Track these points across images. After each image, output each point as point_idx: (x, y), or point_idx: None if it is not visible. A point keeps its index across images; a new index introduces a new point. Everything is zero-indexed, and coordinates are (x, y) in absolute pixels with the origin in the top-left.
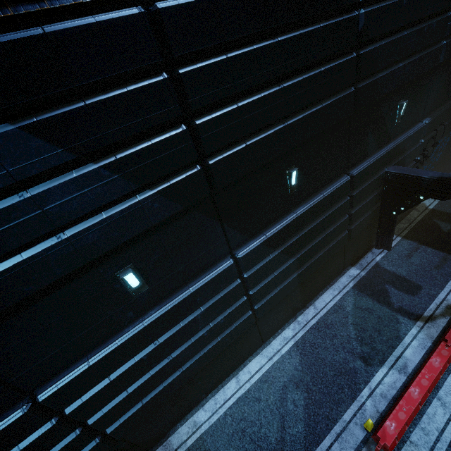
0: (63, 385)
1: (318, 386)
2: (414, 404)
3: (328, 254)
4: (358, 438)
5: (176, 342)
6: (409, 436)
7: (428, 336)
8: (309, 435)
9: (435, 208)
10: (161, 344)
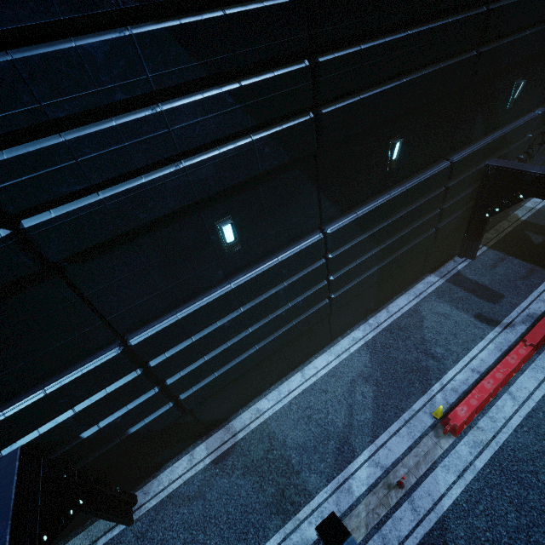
0: (154, 334)
1: (388, 381)
2: (486, 393)
3: (412, 251)
4: (426, 424)
5: (256, 315)
6: (476, 423)
7: (506, 340)
8: (377, 421)
9: (528, 219)
10: (243, 313)
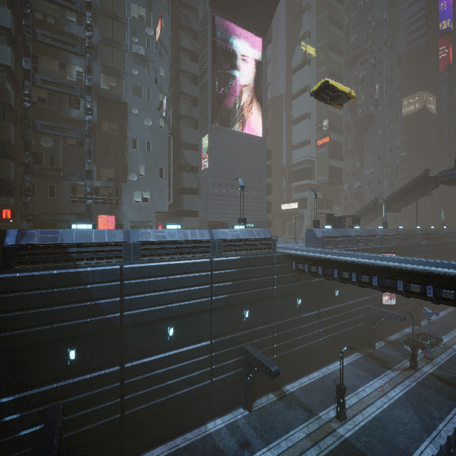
0: None
1: None
2: None
3: None
4: None
5: None
6: None
7: None
8: None
9: None
10: None
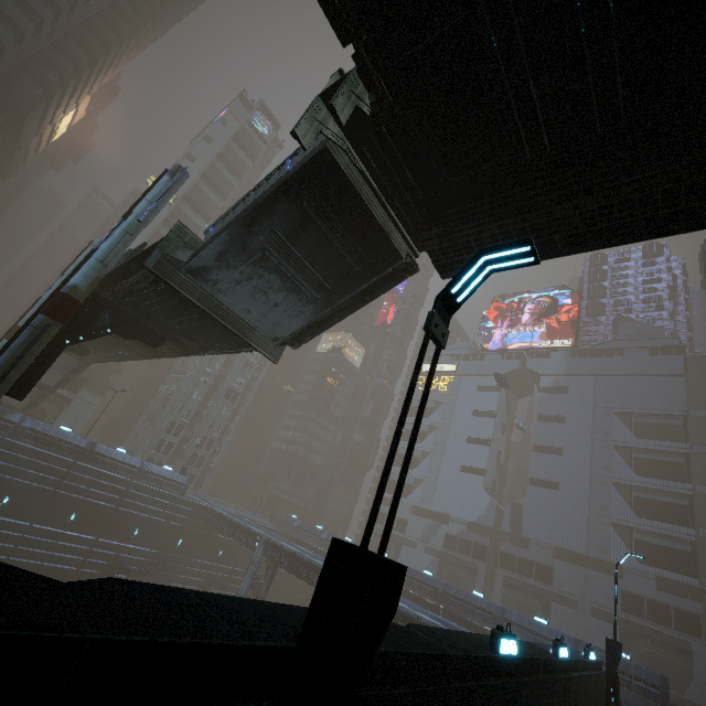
0: None
1: None
2: None
3: (60, 571)
4: None
5: None
6: None
7: None
8: None
9: None
10: None
